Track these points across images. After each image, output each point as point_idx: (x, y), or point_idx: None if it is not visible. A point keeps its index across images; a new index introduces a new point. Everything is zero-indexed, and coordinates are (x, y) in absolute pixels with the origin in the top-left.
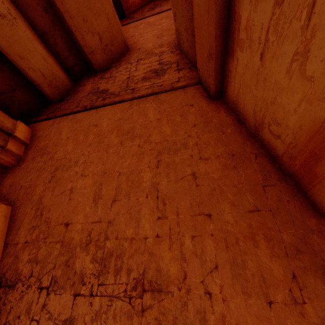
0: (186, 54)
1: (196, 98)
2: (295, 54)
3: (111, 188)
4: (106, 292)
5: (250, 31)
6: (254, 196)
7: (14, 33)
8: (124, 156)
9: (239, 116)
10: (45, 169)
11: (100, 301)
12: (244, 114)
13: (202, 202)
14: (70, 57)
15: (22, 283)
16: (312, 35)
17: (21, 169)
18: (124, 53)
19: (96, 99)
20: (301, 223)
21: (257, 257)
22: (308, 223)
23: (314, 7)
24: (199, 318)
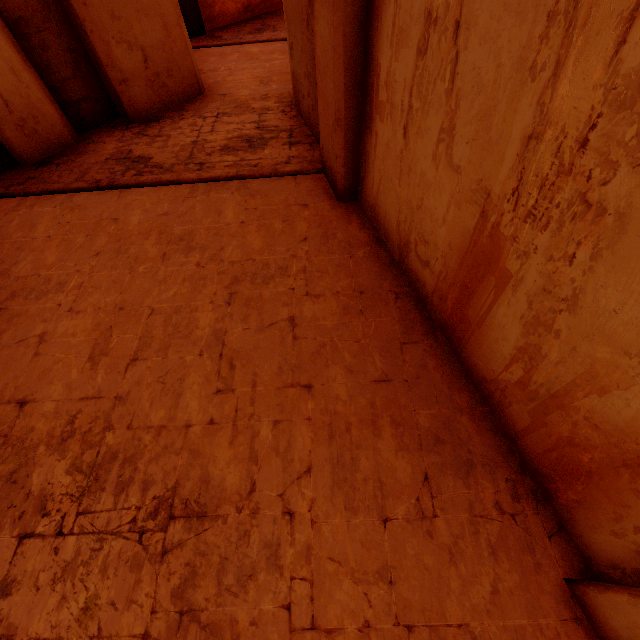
0: (306, 118)
1: (314, 195)
2: (441, 131)
3: (131, 336)
4: (93, 525)
5: (391, 90)
6: (385, 358)
7: None
8: (167, 281)
9: (380, 232)
10: None
11: (77, 543)
12: (386, 227)
13: (301, 365)
14: (75, 81)
15: None
16: (457, 105)
17: None
18: (193, 96)
19: (122, 171)
20: (448, 399)
21: (376, 452)
22: (457, 400)
23: (457, 65)
24: (268, 555)
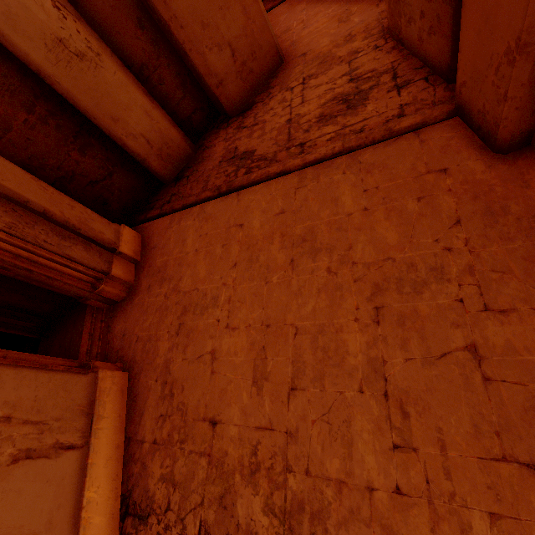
0: (413, 46)
1: (452, 153)
2: None
3: (283, 359)
4: None
5: None
6: None
7: (101, 81)
8: (301, 293)
9: None
10: (169, 310)
11: None
12: None
13: (509, 427)
14: (185, 100)
15: (157, 517)
16: None
17: (134, 306)
18: (275, 69)
19: (234, 171)
20: None
21: None
22: None
23: None
24: None
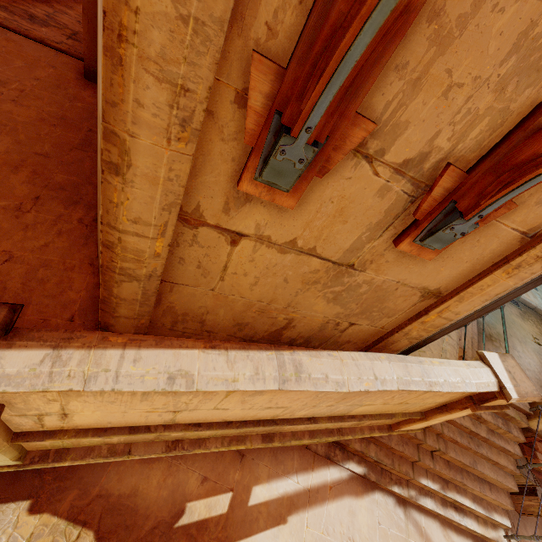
0: None
1: (67, 67)
2: None
3: None
4: None
5: None
6: (55, 148)
7: None
8: None
9: None
10: None
11: None
12: None
13: None
14: None
15: None
16: None
17: None
18: None
19: None
20: (86, 177)
21: (6, 178)
22: (93, 180)
23: None
24: None
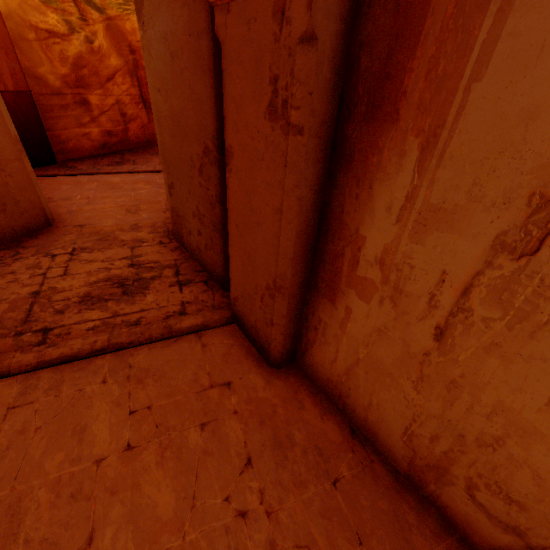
0: (194, 252)
1: (234, 363)
2: None
3: None
4: None
5: (395, 272)
6: None
7: None
8: None
9: (351, 417)
10: None
11: None
12: (370, 420)
13: None
14: None
15: None
16: None
17: None
18: (37, 229)
19: None
20: None
21: None
22: None
23: None
24: None
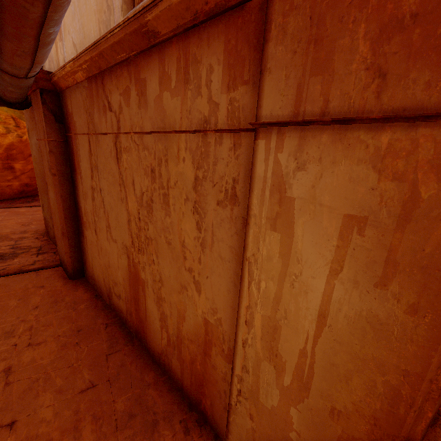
0: (53, 239)
1: (51, 279)
2: (107, 227)
3: None
4: None
5: (87, 215)
6: (93, 370)
7: None
8: None
9: (98, 291)
10: None
11: None
12: (100, 286)
13: (7, 406)
14: None
15: None
16: (108, 216)
17: None
18: None
19: None
20: (140, 381)
21: None
22: (146, 379)
23: (104, 202)
24: None
